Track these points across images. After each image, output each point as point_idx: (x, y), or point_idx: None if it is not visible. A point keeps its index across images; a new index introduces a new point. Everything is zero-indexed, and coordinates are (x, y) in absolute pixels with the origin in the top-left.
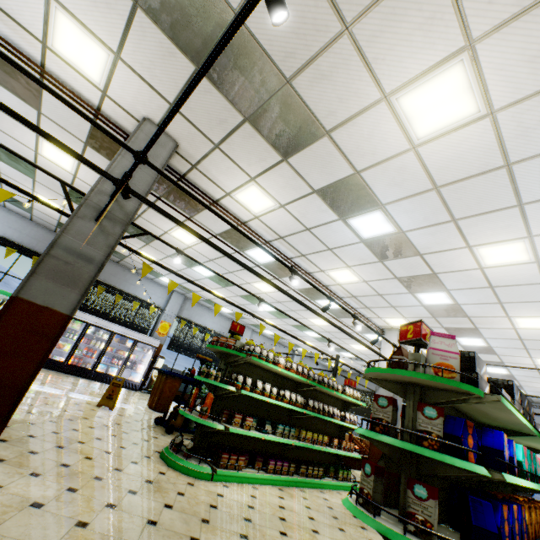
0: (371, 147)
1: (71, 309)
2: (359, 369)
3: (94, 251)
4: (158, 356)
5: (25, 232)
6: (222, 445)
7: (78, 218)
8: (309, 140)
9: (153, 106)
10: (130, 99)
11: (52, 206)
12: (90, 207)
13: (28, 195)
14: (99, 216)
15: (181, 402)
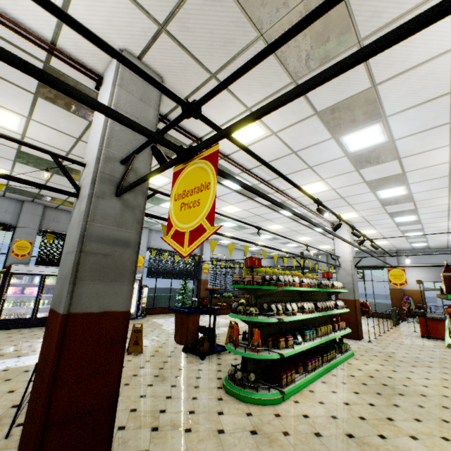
0: (405, 53)
1: (127, 303)
2: (298, 253)
3: (126, 231)
4: (142, 286)
5: None
6: (268, 363)
7: (98, 199)
8: (333, 54)
9: (134, 31)
10: (100, 24)
11: (53, 188)
12: (105, 181)
13: (20, 181)
14: (126, 191)
15: (205, 332)
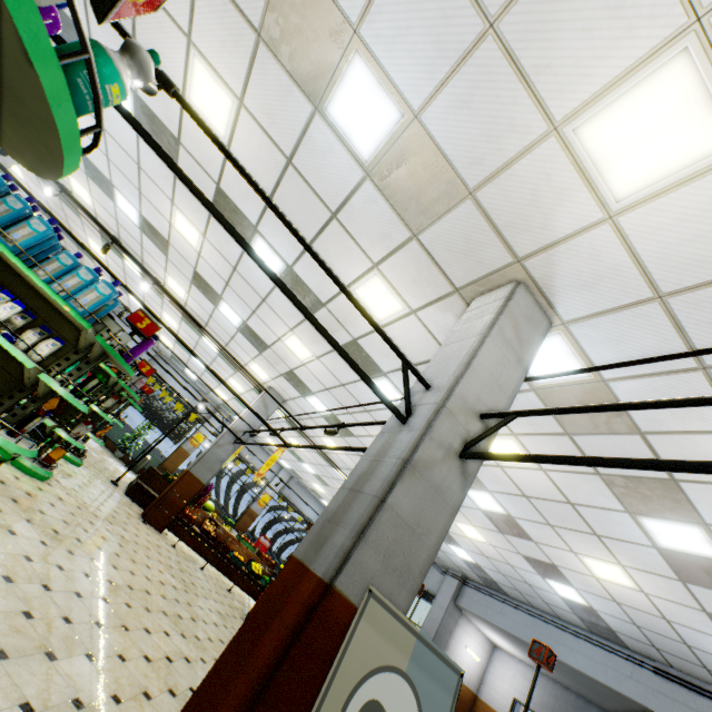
0: None
1: None
2: None
3: None
4: None
5: None
6: None
7: None
8: None
9: None
10: None
11: None
12: None
13: None
14: None
15: None
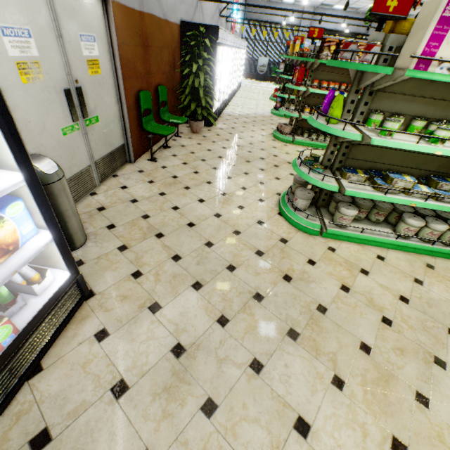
0: None
1: None
2: None
3: None
4: None
5: (350, 22)
6: None
7: None
8: None
9: None
10: None
11: None
12: None
13: None
14: None
15: None
